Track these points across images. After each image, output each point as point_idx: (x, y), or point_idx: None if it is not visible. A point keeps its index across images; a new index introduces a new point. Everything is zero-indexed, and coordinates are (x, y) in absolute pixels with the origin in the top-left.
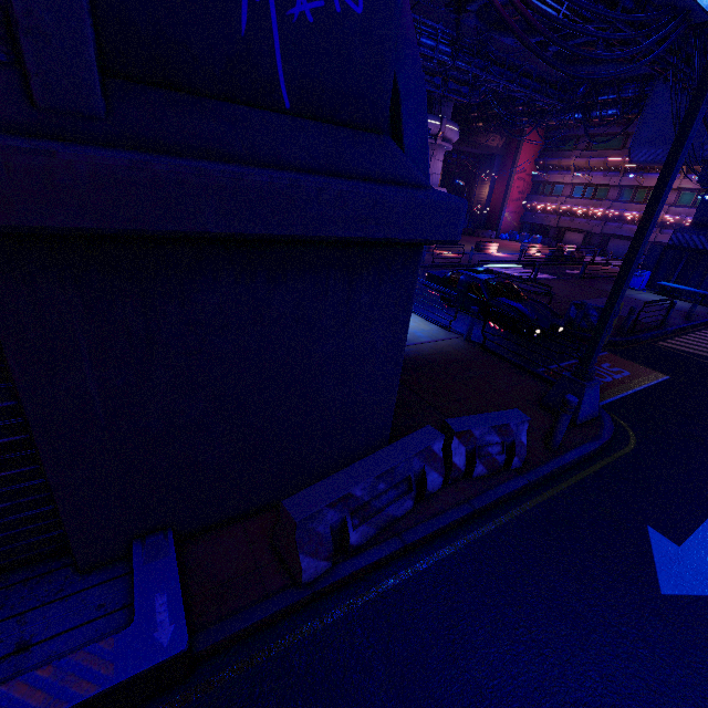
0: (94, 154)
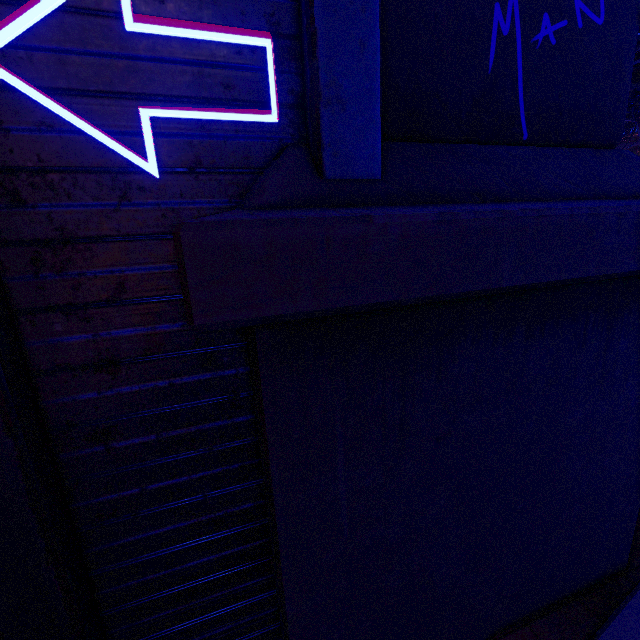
0: (402, 212)
